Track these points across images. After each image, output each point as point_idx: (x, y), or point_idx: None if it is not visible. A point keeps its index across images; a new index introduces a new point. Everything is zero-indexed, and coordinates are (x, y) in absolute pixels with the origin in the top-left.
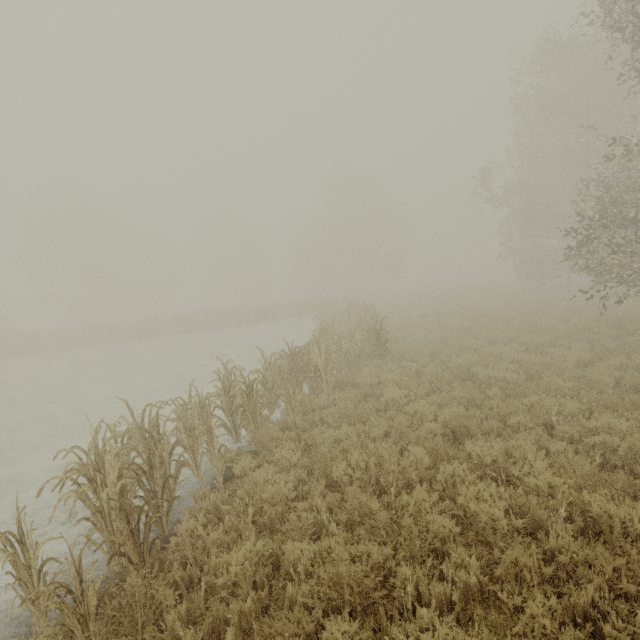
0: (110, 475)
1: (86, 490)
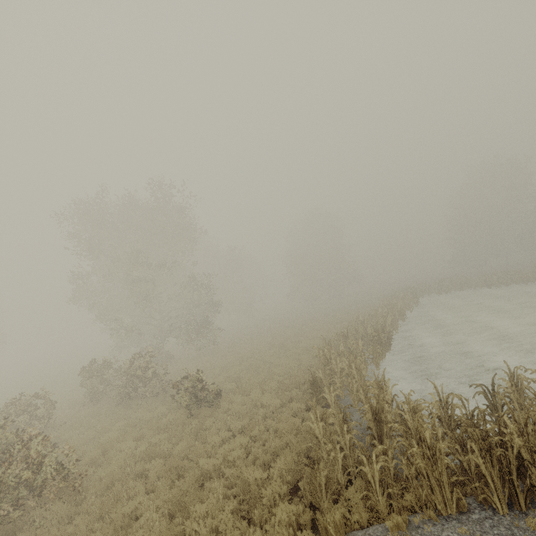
0: None
1: None
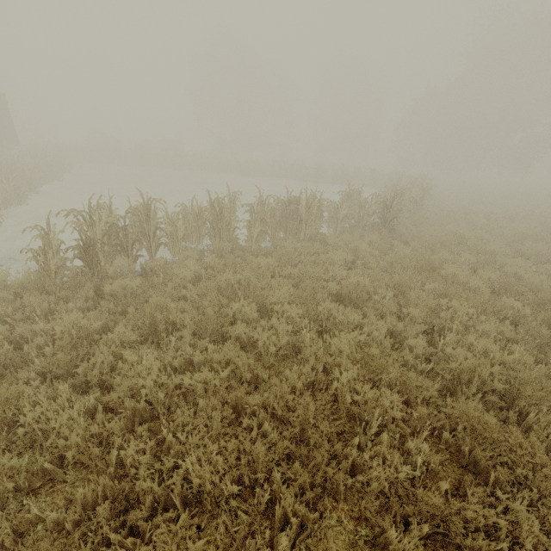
0: (97, 223)
1: (82, 225)
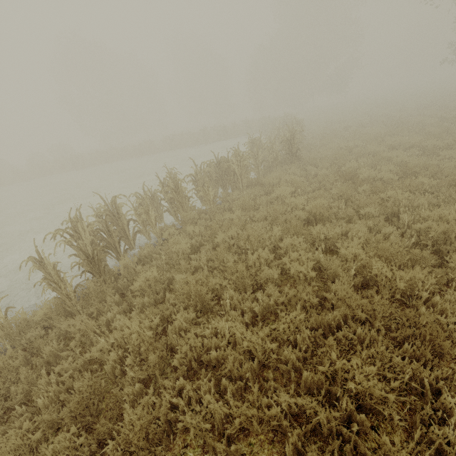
0: (83, 234)
1: (70, 241)
